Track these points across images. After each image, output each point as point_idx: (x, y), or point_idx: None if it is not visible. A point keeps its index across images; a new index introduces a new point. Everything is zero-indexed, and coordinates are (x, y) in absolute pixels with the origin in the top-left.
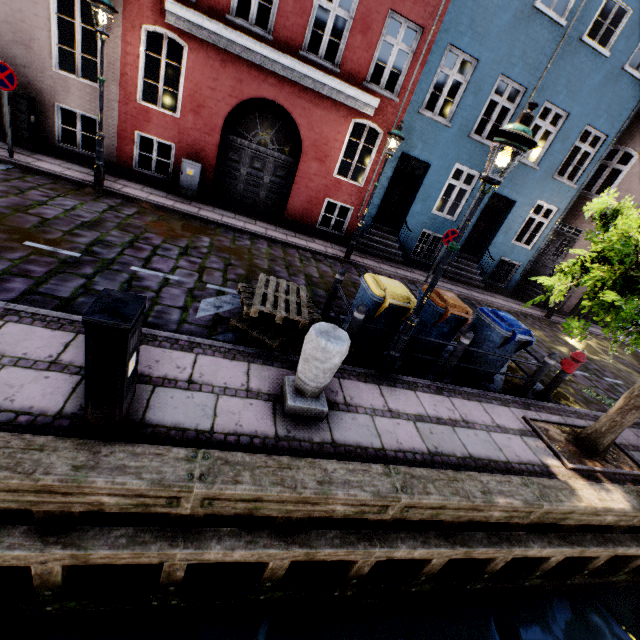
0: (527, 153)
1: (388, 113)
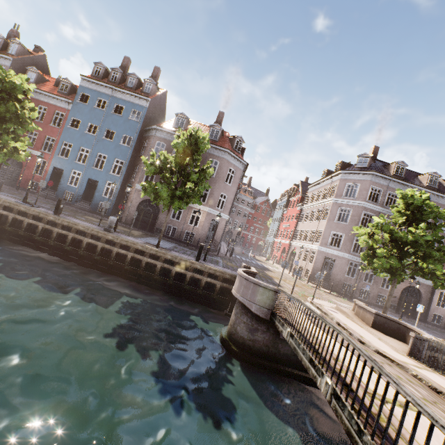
0: (98, 167)
1: (48, 157)
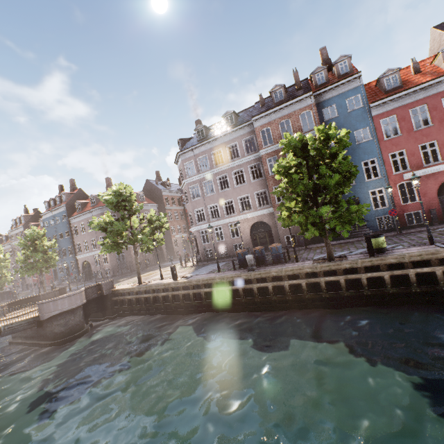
0: (65, 256)
1: None
